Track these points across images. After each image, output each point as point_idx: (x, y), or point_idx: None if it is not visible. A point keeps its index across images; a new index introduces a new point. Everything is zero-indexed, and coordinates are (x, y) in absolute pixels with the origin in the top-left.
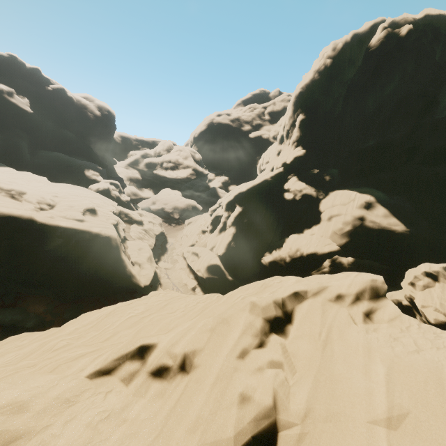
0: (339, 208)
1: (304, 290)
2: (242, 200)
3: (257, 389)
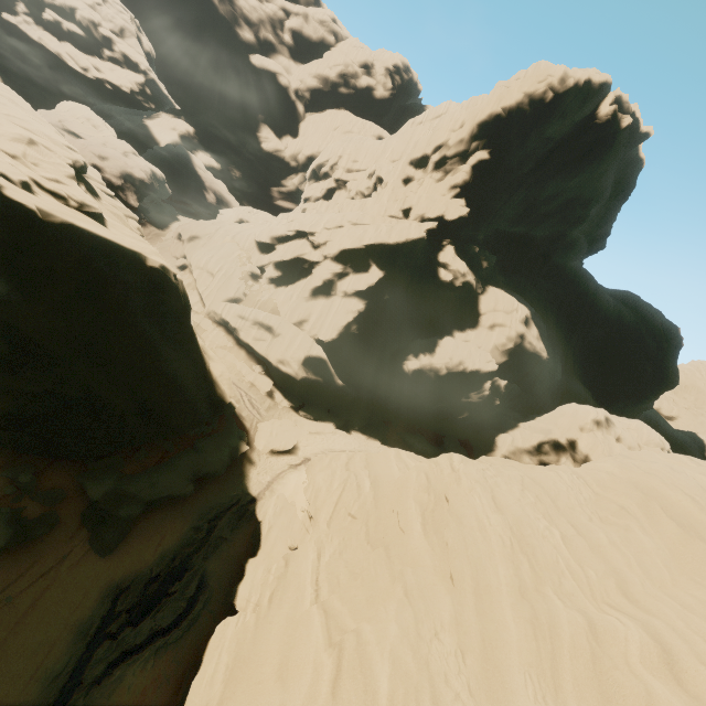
0: (504, 317)
1: None
2: (379, 256)
3: None
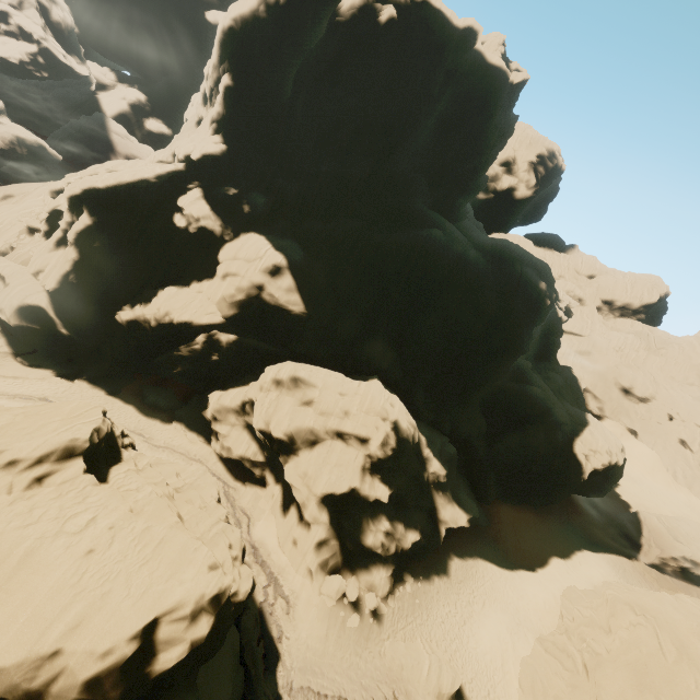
0: (240, 265)
1: None
2: (97, 202)
3: None
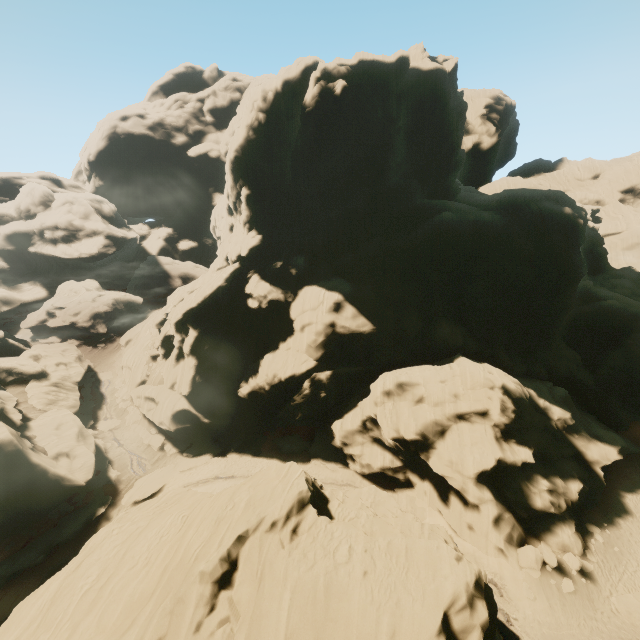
0: (310, 315)
1: (246, 530)
2: (195, 318)
3: None
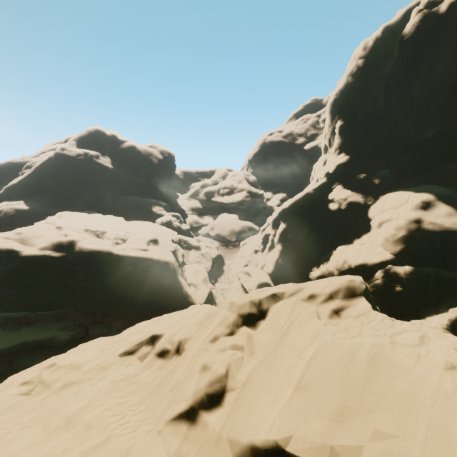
0: (390, 212)
1: (281, 292)
2: (286, 216)
3: (216, 362)
